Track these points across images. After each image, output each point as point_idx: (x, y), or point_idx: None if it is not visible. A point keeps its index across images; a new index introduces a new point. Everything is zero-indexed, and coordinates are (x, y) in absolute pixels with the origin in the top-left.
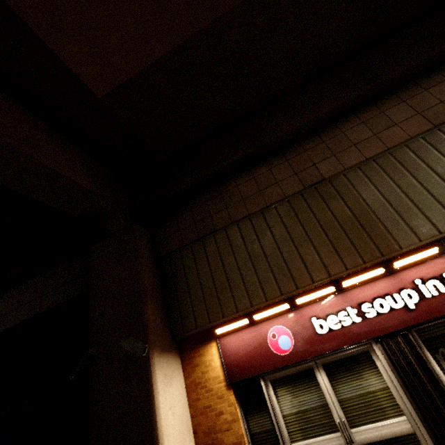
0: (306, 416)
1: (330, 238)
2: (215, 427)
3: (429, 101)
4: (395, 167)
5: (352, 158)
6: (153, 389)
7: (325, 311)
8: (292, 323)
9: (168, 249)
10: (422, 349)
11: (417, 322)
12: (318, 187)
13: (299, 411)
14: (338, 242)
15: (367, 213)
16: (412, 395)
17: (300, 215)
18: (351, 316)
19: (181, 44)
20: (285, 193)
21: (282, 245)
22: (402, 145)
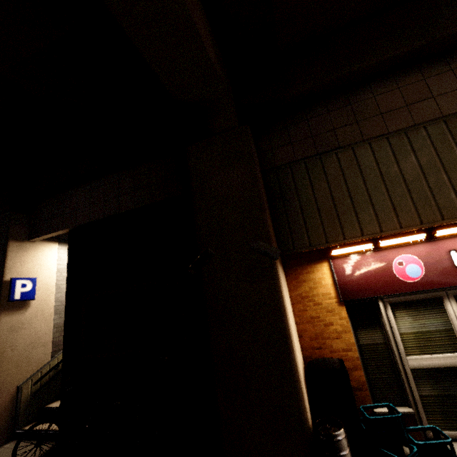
0: (427, 336)
1: None
2: (323, 335)
3: None
4: None
5: None
6: (281, 292)
7: None
8: (425, 254)
9: (276, 163)
10: None
11: None
12: None
13: (419, 332)
14: None
15: None
16: None
17: None
18: None
19: None
20: (443, 111)
21: (429, 171)
22: None
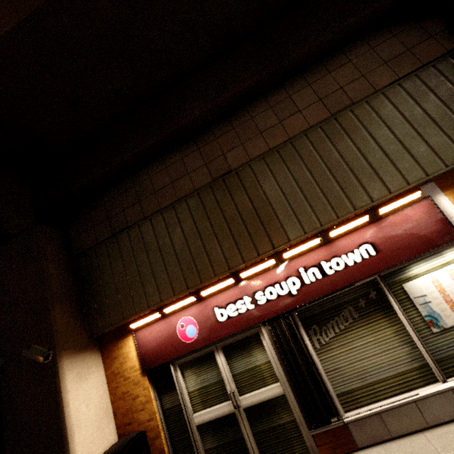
0: (207, 390)
1: (232, 232)
2: (132, 409)
3: (331, 86)
4: (294, 158)
5: (257, 147)
6: (61, 390)
7: (226, 300)
8: (198, 314)
9: (82, 248)
10: (299, 327)
11: (296, 306)
12: (225, 179)
13: (201, 388)
14: (239, 236)
15: (266, 206)
16: (286, 365)
17: (207, 209)
18: (246, 304)
19: (35, 13)
20: (195, 185)
21: (190, 240)
22: (302, 135)
